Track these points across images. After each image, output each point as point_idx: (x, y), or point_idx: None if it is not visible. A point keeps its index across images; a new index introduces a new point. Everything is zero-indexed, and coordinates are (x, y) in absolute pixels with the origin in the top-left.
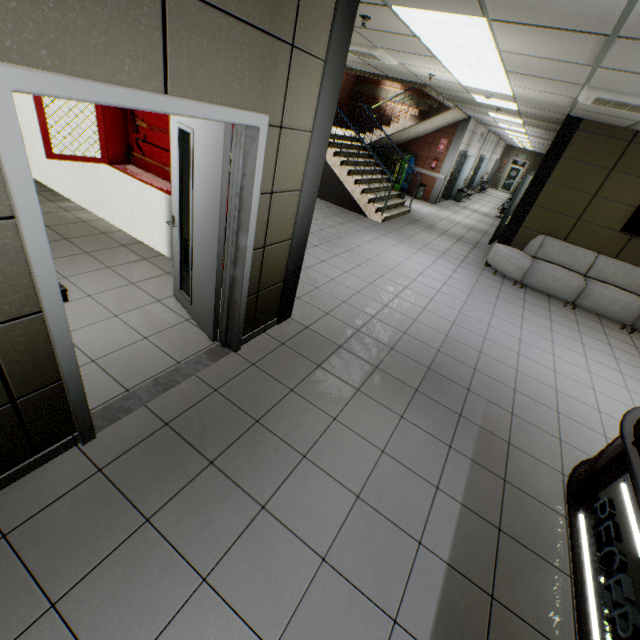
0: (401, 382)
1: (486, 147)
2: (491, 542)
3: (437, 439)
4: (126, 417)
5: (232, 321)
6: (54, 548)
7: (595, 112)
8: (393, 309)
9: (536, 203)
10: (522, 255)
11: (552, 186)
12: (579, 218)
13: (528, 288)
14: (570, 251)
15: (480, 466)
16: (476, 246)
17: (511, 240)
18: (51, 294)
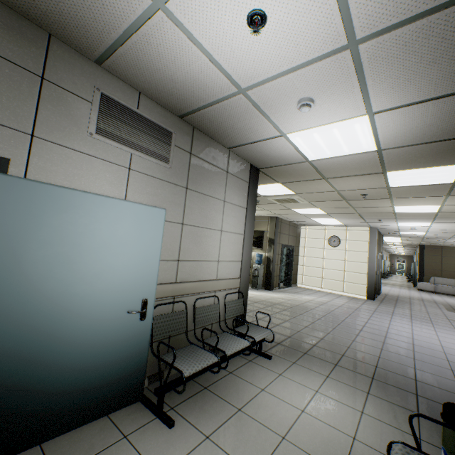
0: (417, 299)
1: (383, 256)
2: (451, 308)
3: (432, 303)
4: (376, 297)
5: (377, 288)
6: (388, 301)
7: (426, 244)
8: (401, 294)
9: (424, 267)
10: (429, 283)
11: (426, 262)
12: (441, 270)
13: (438, 294)
14: (445, 280)
15: (444, 305)
16: (409, 287)
17: (422, 280)
18: (377, 272)
